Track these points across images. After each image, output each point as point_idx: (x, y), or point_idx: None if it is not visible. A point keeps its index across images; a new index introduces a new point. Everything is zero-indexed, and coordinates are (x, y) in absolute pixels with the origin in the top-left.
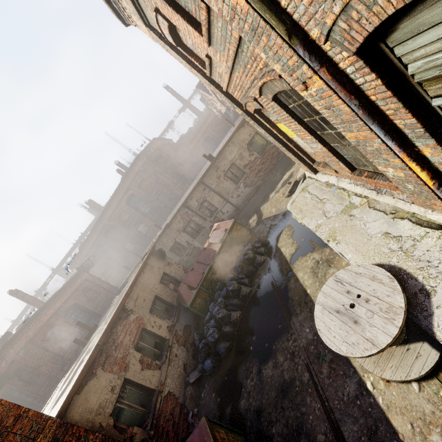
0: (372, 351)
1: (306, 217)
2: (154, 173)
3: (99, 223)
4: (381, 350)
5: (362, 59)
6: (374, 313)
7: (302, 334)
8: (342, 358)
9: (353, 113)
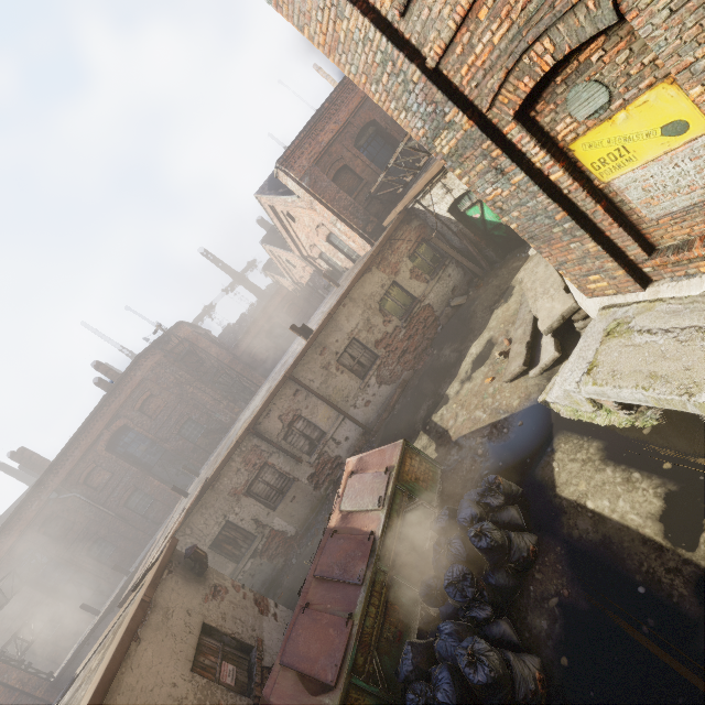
0: None
1: None
2: (175, 382)
3: (33, 498)
4: None
5: None
6: None
7: None
8: None
9: None
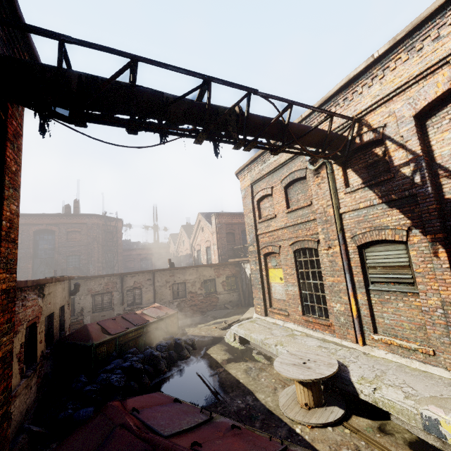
0: (322, 376)
1: (255, 332)
2: (94, 237)
3: None
4: (327, 376)
5: (358, 249)
6: (320, 365)
7: (234, 404)
8: (275, 417)
9: (342, 267)
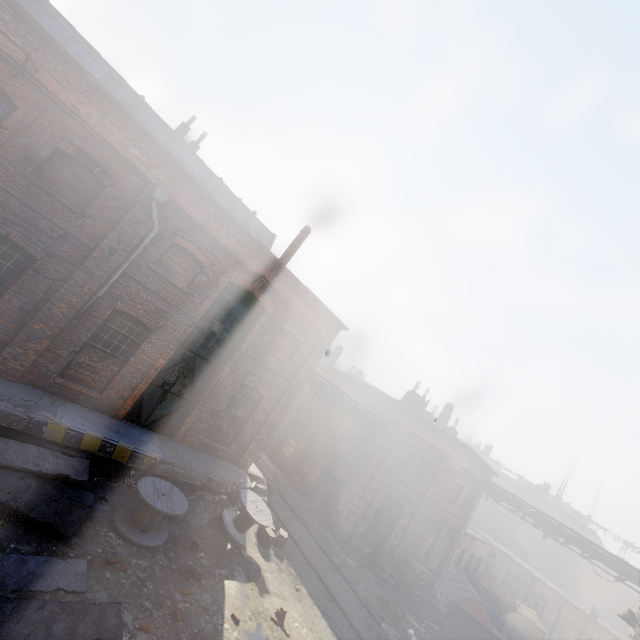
0: None
1: None
2: None
3: None
4: None
5: None
6: None
7: None
8: None
9: None
